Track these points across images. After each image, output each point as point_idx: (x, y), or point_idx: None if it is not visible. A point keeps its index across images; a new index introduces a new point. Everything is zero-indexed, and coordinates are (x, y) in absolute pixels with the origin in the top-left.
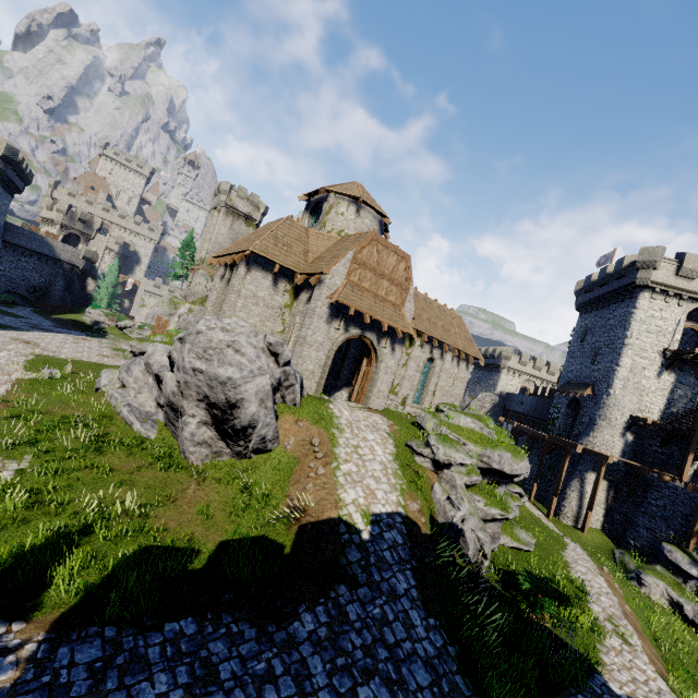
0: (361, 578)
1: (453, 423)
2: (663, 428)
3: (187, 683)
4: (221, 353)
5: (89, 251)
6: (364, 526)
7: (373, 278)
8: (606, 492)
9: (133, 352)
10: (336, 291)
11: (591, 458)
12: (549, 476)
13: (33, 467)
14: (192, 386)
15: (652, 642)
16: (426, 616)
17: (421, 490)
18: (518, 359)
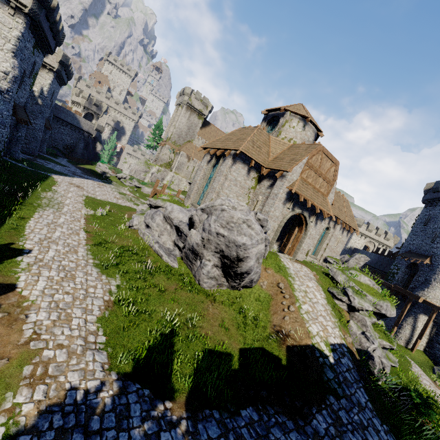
0: (339, 392)
1: (356, 279)
2: None
3: None
4: (239, 227)
5: (100, 125)
6: (329, 352)
7: (314, 176)
8: (431, 328)
9: (150, 205)
10: (293, 184)
11: (424, 305)
12: None
13: (123, 283)
14: (212, 243)
15: None
16: (381, 423)
17: (346, 325)
18: (366, 227)
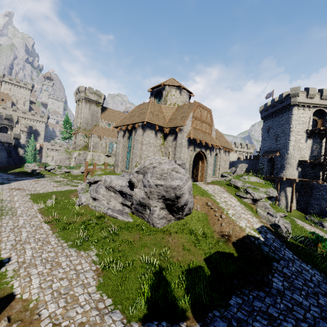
0: (276, 257)
1: (248, 181)
2: (313, 162)
3: (267, 323)
4: (170, 175)
5: (16, 134)
6: (258, 235)
7: (200, 123)
8: (295, 194)
9: (90, 182)
10: (190, 133)
11: (286, 181)
12: None
13: (99, 251)
14: (154, 193)
15: None
16: (306, 264)
17: (257, 213)
18: (234, 145)
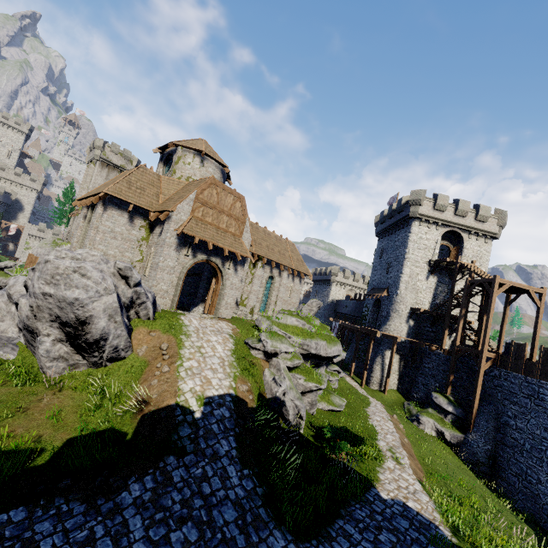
0: (189, 448)
1: (282, 323)
2: (431, 314)
3: None
4: (68, 278)
5: None
6: (198, 407)
7: (215, 214)
8: (399, 363)
9: None
10: (182, 225)
11: (388, 340)
12: (363, 356)
13: None
14: (44, 309)
15: (420, 461)
16: (242, 469)
17: (253, 375)
18: (343, 274)
